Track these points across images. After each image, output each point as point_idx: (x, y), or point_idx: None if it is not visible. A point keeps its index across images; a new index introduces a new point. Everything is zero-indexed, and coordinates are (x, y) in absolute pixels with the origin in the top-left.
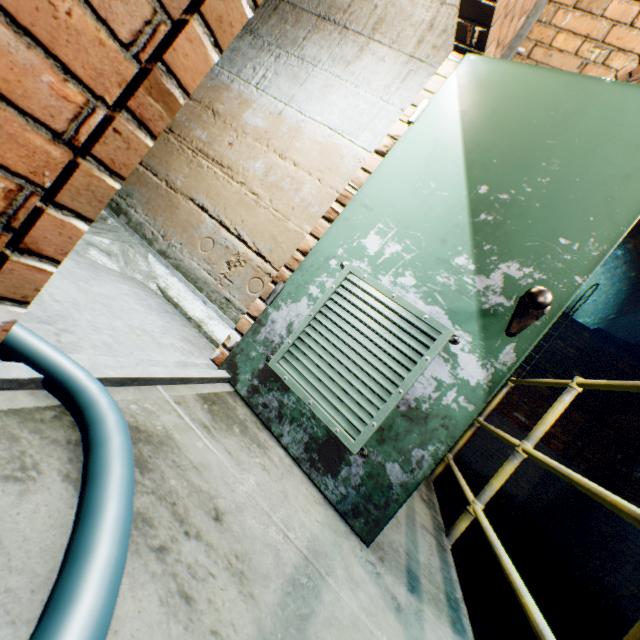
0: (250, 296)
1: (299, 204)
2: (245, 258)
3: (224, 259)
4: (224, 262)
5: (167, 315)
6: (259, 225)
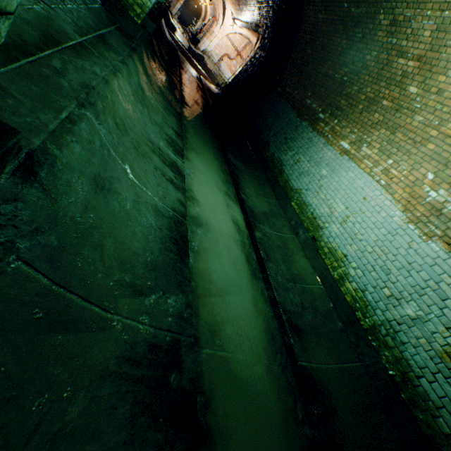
0: None
1: None
2: None
3: None
4: None
5: None
6: None
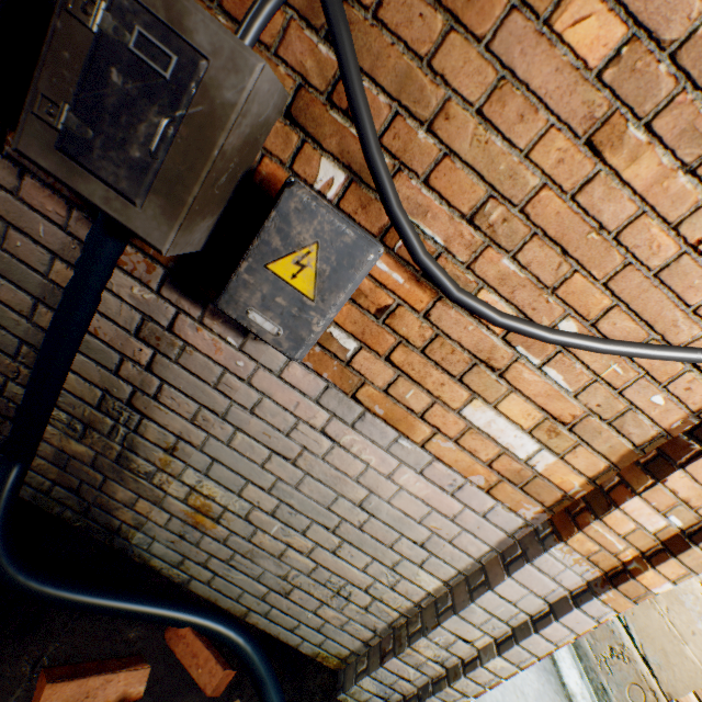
0: (627, 701)
1: (700, 631)
2: (628, 654)
3: (606, 641)
4: (606, 644)
5: (543, 673)
6: (649, 627)
